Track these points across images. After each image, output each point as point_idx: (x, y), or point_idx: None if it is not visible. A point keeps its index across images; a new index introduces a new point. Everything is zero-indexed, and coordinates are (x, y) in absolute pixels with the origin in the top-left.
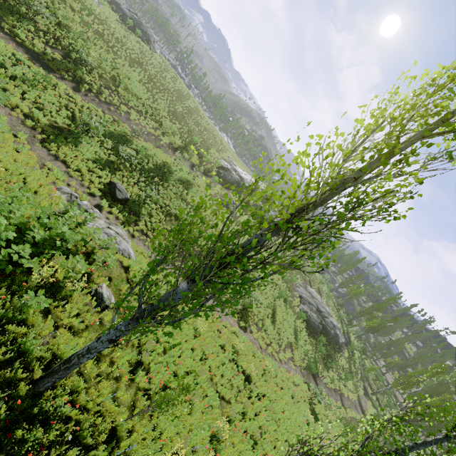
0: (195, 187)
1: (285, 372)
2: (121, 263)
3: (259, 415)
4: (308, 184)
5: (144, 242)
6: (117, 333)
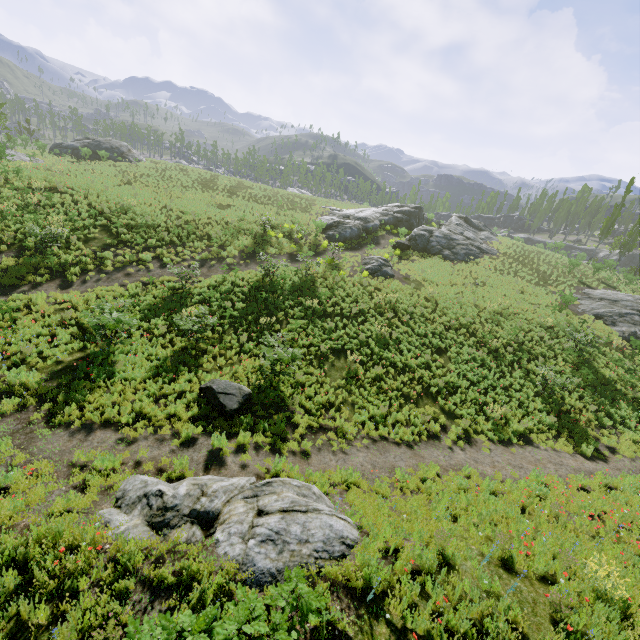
0: (320, 284)
1: None
2: (346, 589)
3: None
4: None
5: (330, 447)
6: None
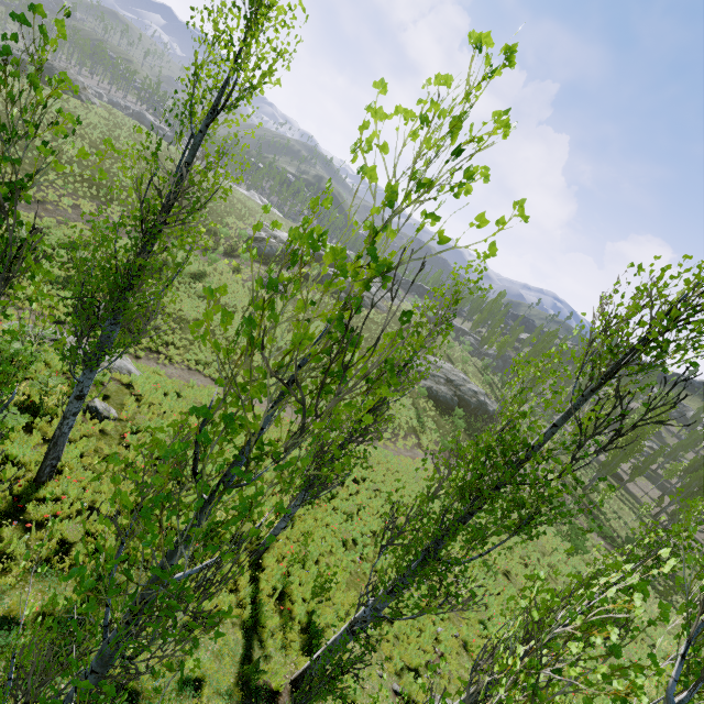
0: (216, 277)
1: (407, 459)
2: (120, 381)
3: (358, 496)
4: (137, 190)
5: (157, 361)
6: (79, 388)
